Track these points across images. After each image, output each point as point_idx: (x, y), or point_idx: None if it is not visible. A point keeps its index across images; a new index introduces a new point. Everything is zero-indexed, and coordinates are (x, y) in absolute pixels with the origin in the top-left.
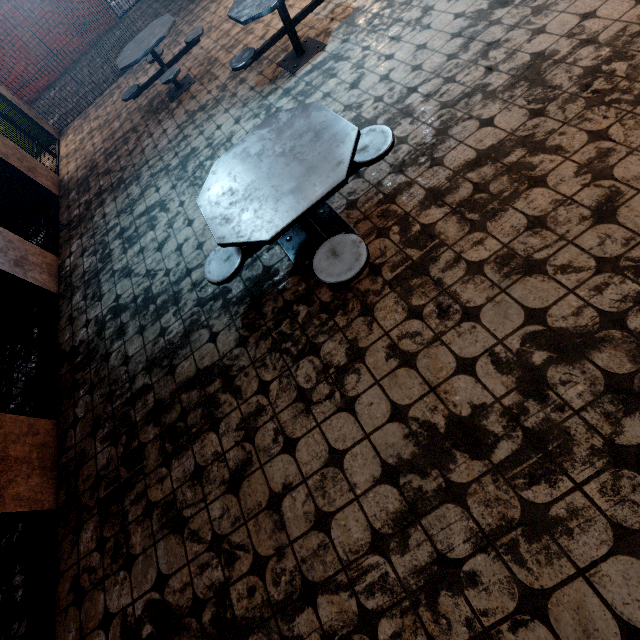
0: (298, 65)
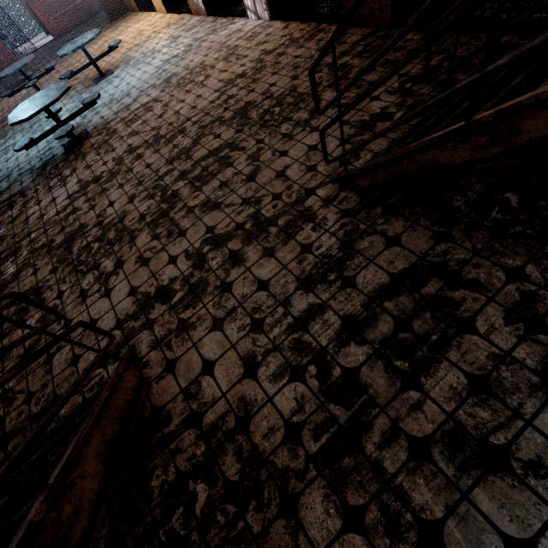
0: (100, 80)
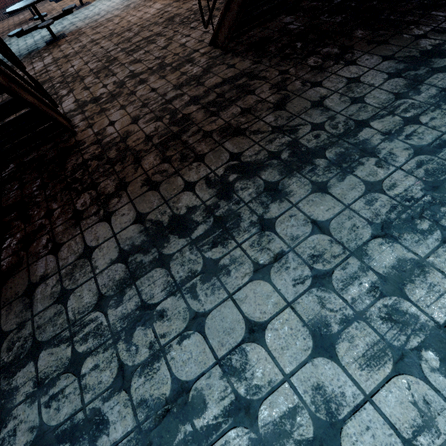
0: (80, 8)
